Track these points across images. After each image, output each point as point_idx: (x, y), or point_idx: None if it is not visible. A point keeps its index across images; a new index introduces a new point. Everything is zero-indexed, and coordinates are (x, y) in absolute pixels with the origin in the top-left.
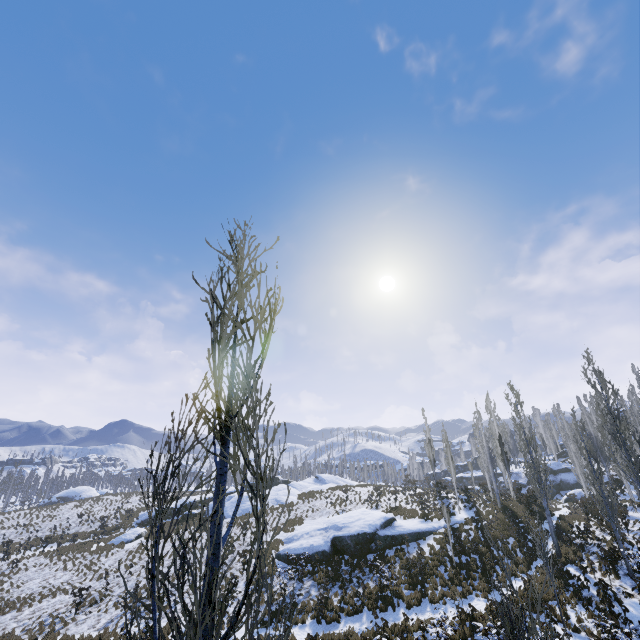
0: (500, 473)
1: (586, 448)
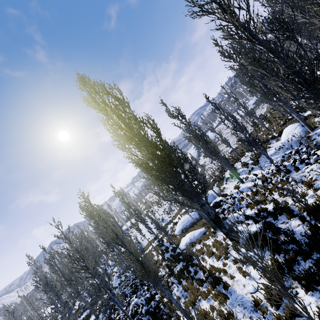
0: None
1: None
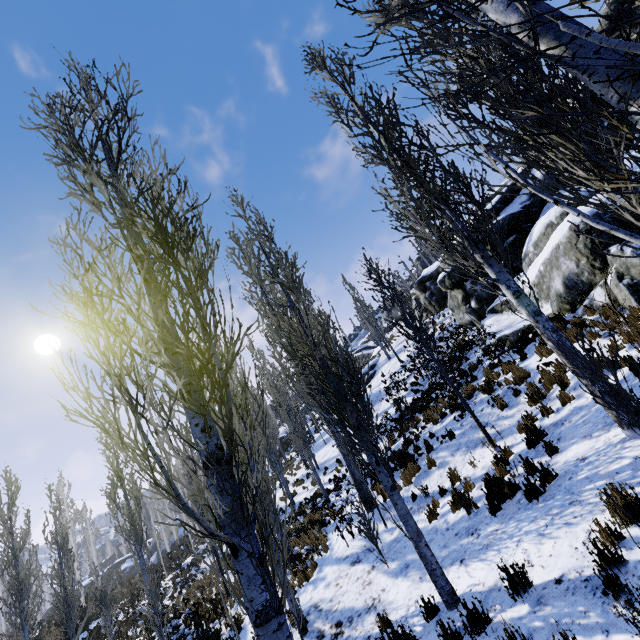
0: (123, 559)
1: (57, 535)
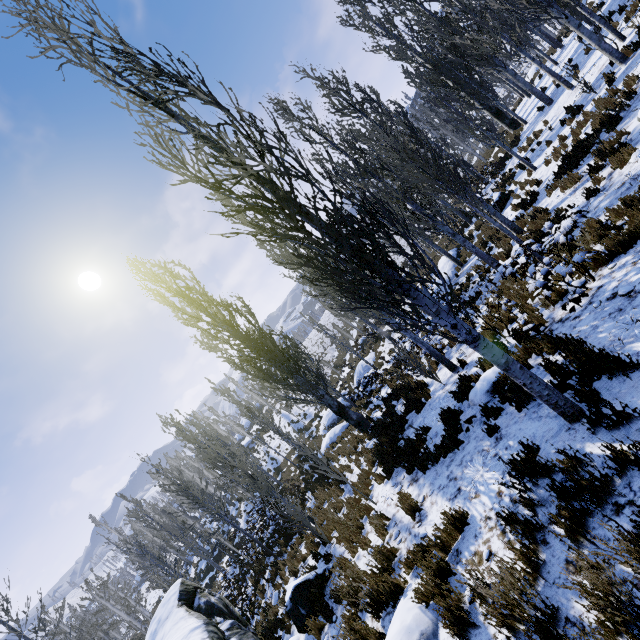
0: None
1: None
